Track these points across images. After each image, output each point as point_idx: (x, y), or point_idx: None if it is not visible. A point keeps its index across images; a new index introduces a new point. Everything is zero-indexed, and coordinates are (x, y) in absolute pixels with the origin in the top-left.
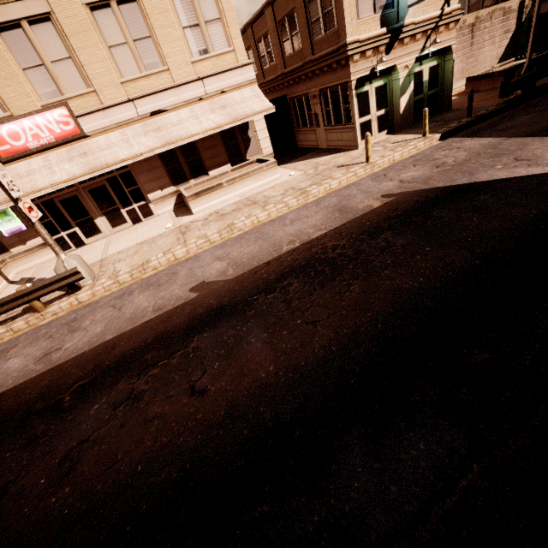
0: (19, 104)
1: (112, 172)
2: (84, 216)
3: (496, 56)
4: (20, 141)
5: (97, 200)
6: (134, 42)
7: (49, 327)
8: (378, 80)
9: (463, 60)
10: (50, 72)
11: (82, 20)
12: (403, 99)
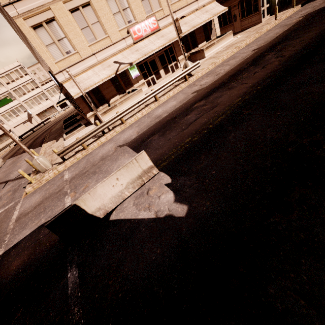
0: (139, 16)
1: (166, 47)
2: (156, 69)
3: None
4: (140, 33)
5: (160, 61)
6: None
7: (200, 79)
8: None
9: None
10: (149, 1)
11: None
12: None
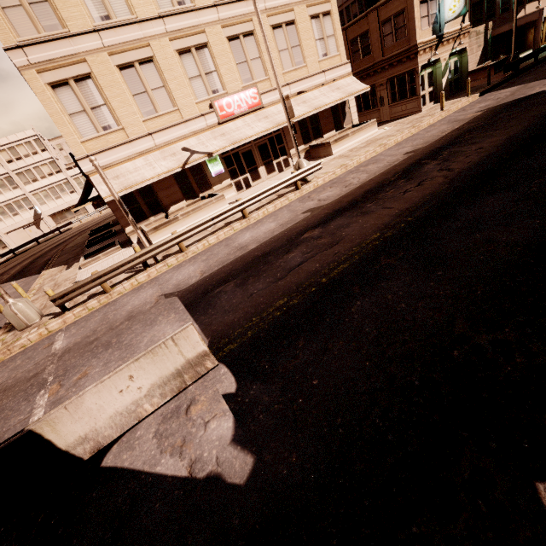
0: (231, 85)
1: (271, 134)
2: (253, 165)
3: (475, 62)
4: (231, 109)
5: (261, 154)
6: (291, 48)
7: (319, 189)
8: (428, 68)
9: None
10: (249, 66)
11: (268, 35)
12: (444, 80)
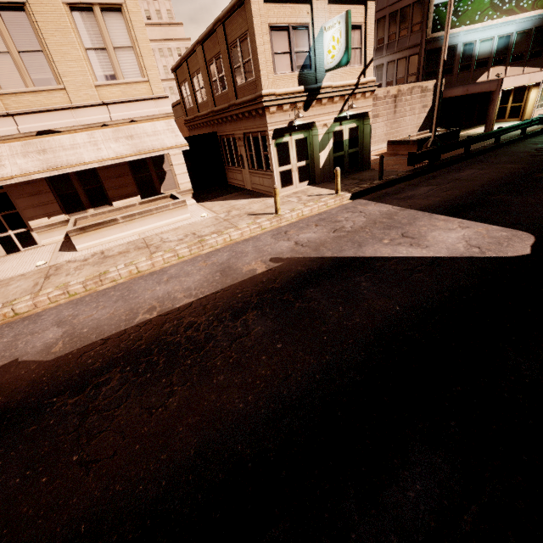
0: None
1: None
2: None
3: (416, 126)
4: None
5: None
6: (20, 53)
7: None
8: (298, 133)
9: (388, 124)
10: None
11: None
12: (323, 154)
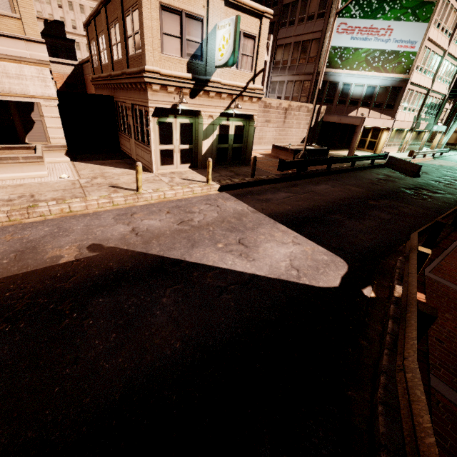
0: None
1: None
2: None
3: (300, 137)
4: None
5: None
6: None
7: None
8: (184, 117)
9: (277, 131)
10: None
11: None
12: (206, 143)
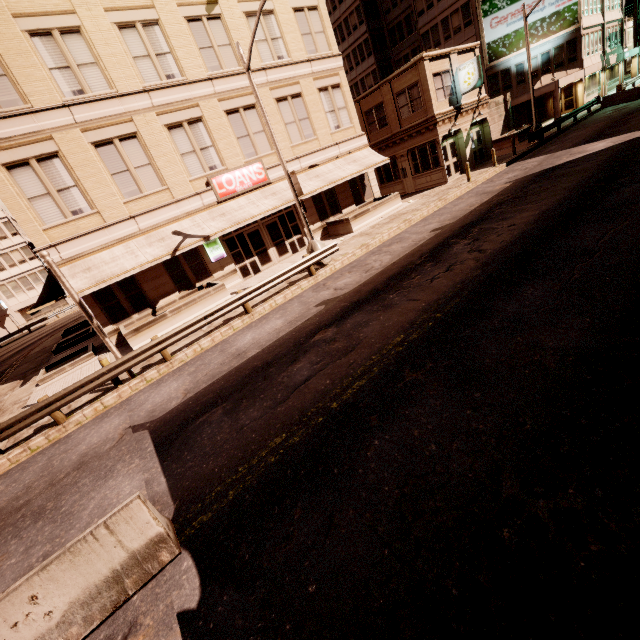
0: (232, 161)
1: (281, 211)
2: (261, 247)
3: (498, 132)
4: (232, 186)
5: (270, 234)
6: (299, 121)
7: (337, 274)
8: (450, 139)
9: None
10: (252, 140)
11: (272, 108)
12: (467, 150)
